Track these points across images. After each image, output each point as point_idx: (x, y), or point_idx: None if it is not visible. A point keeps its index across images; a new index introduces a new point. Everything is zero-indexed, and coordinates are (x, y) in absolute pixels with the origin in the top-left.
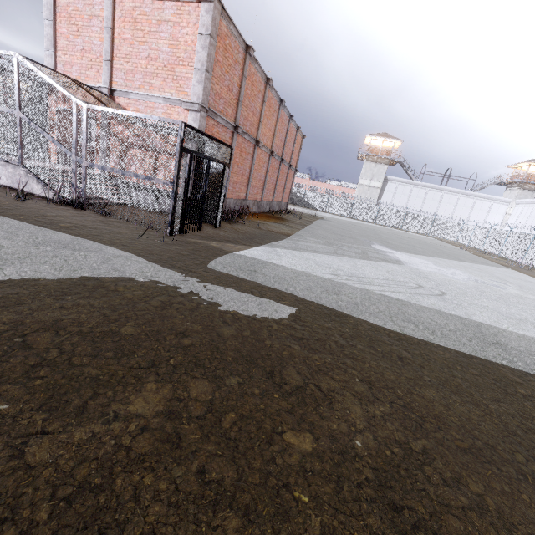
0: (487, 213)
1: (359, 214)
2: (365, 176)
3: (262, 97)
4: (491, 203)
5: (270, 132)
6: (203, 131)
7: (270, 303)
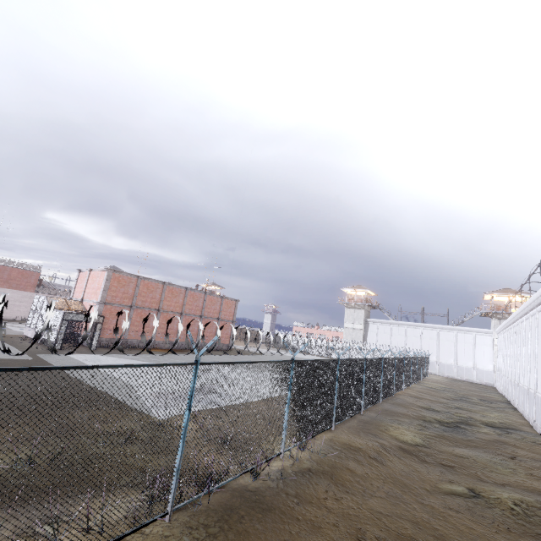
0: (473, 345)
1: (335, 353)
2: (348, 320)
3: (162, 290)
4: (472, 335)
5: (178, 303)
6: (79, 313)
7: (28, 357)
